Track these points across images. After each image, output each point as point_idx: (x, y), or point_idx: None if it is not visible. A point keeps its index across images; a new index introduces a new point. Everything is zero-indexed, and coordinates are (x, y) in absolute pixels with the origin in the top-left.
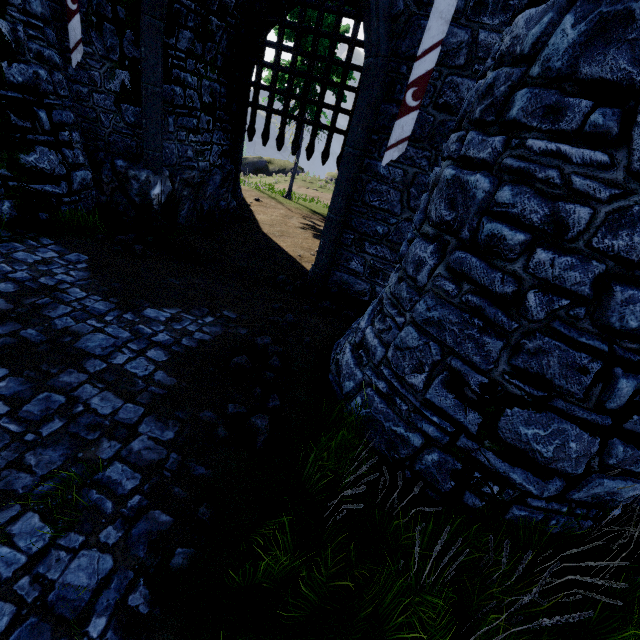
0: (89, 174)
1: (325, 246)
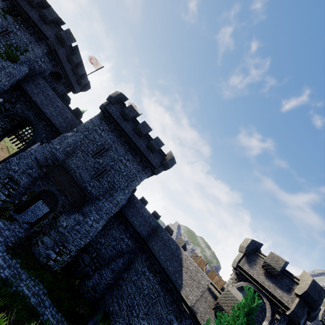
0: None
1: (0, 162)
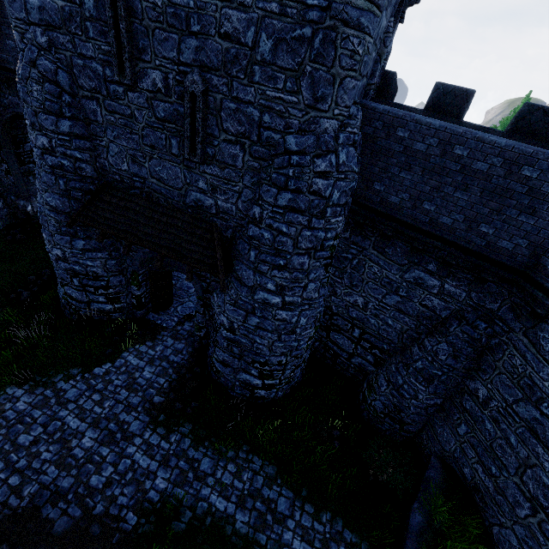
0: (1, 203)
1: None
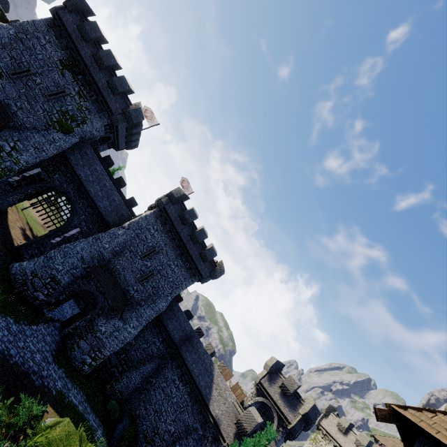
0: None
1: (27, 244)
